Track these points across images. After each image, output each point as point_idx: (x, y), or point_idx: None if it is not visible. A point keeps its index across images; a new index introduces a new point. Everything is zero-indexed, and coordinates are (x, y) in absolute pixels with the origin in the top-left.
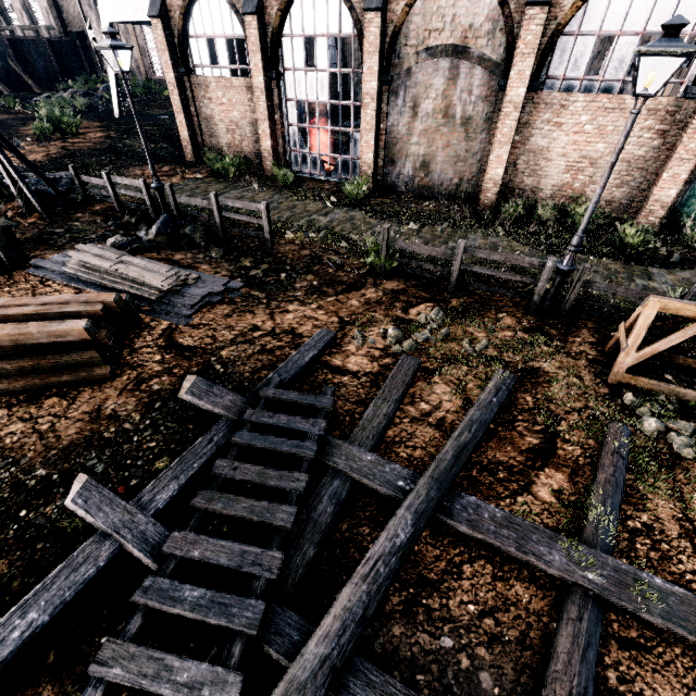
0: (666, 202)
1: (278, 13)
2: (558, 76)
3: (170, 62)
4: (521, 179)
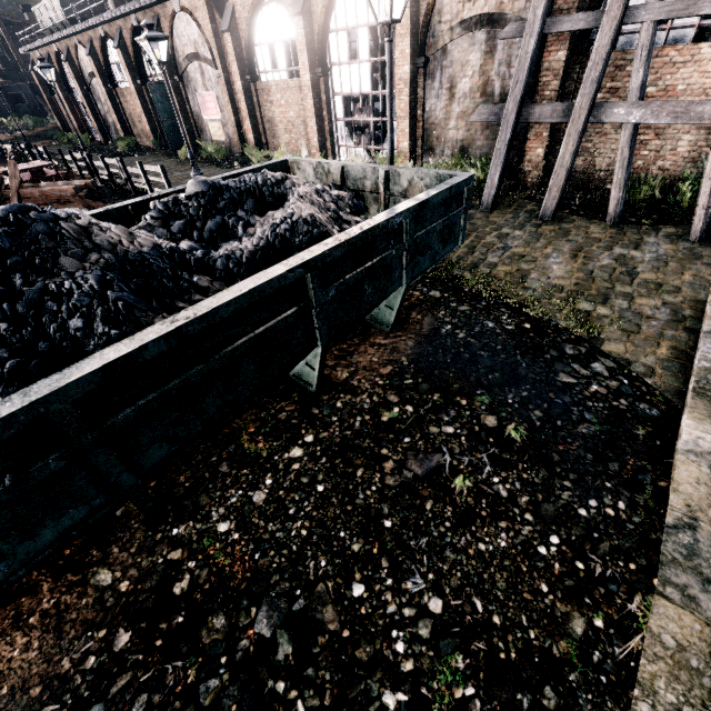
0: (150, 132)
1: (57, 65)
2: (119, 81)
3: (42, 90)
4: (135, 130)
